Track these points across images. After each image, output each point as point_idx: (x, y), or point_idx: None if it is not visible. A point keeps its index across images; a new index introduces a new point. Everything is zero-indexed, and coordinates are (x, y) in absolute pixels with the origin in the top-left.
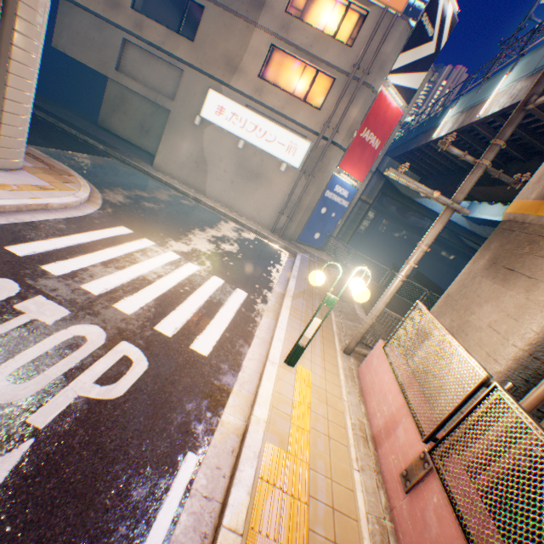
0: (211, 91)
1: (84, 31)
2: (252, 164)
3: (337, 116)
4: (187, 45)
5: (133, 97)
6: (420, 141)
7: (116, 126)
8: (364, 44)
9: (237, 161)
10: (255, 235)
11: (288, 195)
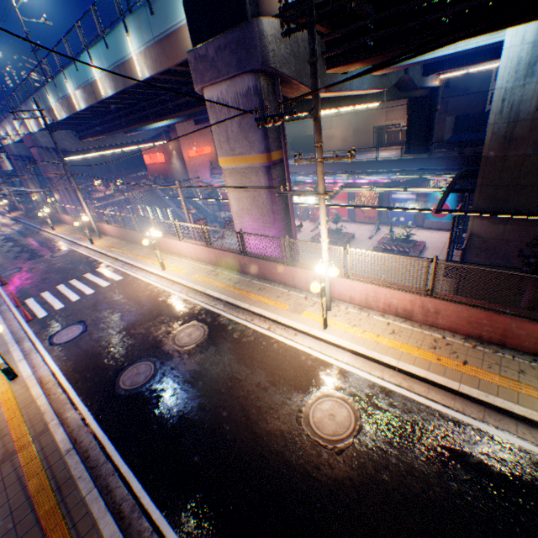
0: None
1: None
2: None
3: None
4: None
5: None
6: None
7: None
8: None
9: None
10: None
11: None
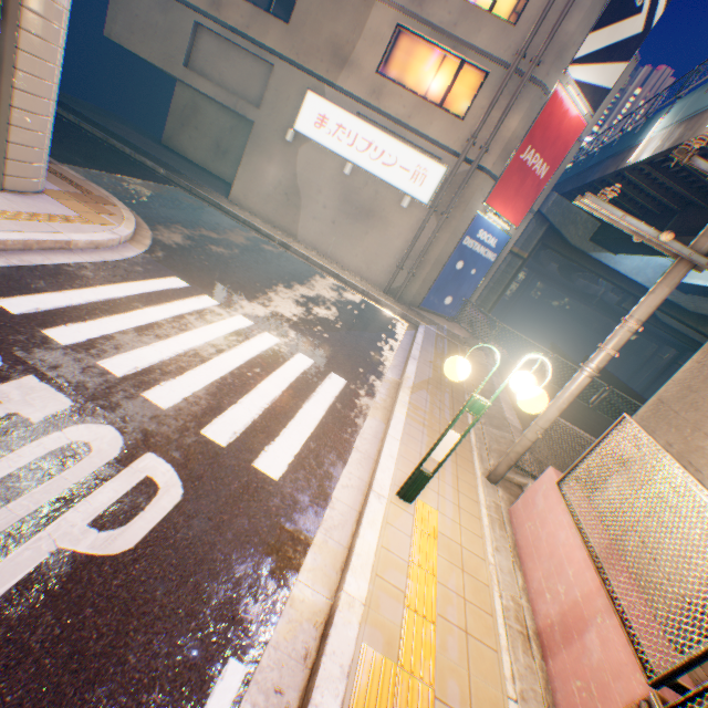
0: (309, 93)
1: (145, 13)
2: (362, 197)
3: (487, 129)
4: (279, 29)
5: (208, 106)
6: (606, 168)
7: (184, 145)
8: (534, 20)
9: (342, 192)
10: (361, 297)
11: (410, 242)
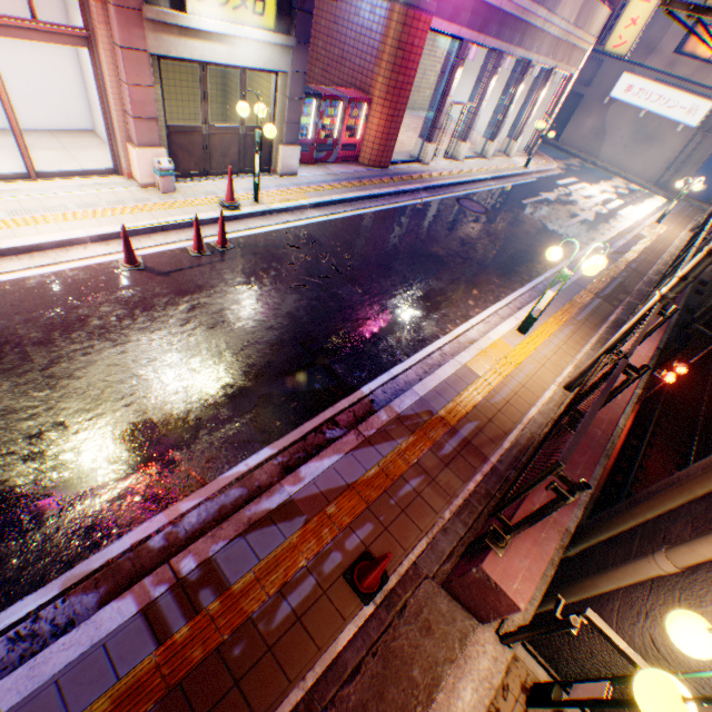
0: (623, 75)
1: None
2: (647, 130)
3: None
4: None
5: None
6: None
7: None
8: None
9: (633, 128)
10: (637, 188)
11: (677, 153)
